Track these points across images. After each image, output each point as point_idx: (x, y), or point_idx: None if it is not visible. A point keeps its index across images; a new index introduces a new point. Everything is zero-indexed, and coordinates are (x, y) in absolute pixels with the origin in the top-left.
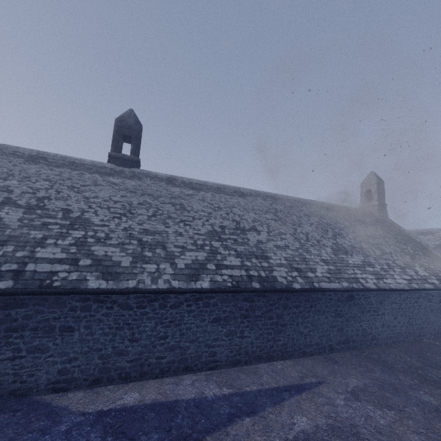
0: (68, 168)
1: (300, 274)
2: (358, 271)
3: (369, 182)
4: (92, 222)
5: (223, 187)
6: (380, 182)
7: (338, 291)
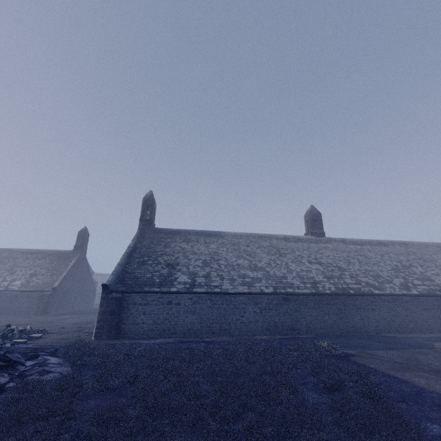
0: (300, 242)
1: None
2: None
3: None
4: (344, 267)
5: (371, 241)
6: None
7: None
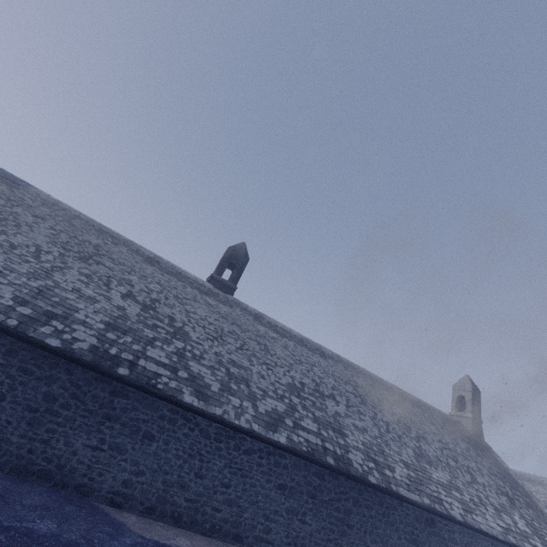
0: (175, 277)
1: (376, 467)
2: (443, 490)
3: (463, 387)
4: (191, 336)
5: (306, 340)
6: (475, 391)
7: (418, 505)
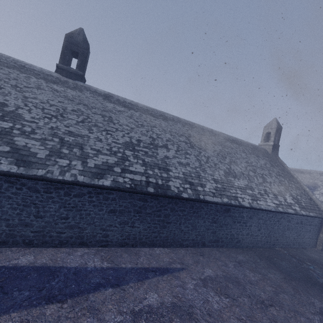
0: (18, 70)
1: (191, 187)
2: (240, 191)
3: (271, 126)
4: (23, 117)
5: (151, 110)
6: (278, 128)
7: (218, 204)
